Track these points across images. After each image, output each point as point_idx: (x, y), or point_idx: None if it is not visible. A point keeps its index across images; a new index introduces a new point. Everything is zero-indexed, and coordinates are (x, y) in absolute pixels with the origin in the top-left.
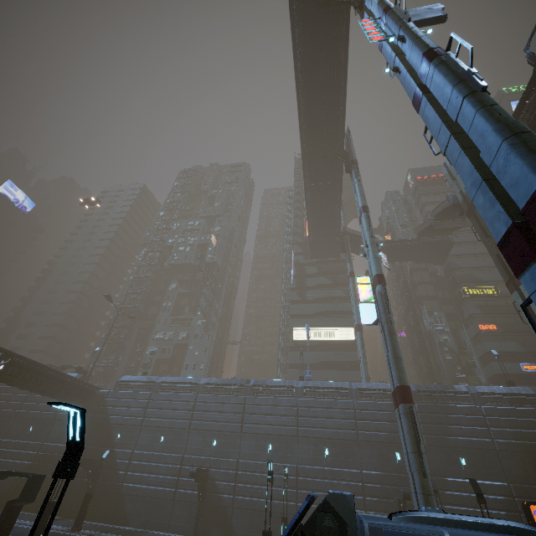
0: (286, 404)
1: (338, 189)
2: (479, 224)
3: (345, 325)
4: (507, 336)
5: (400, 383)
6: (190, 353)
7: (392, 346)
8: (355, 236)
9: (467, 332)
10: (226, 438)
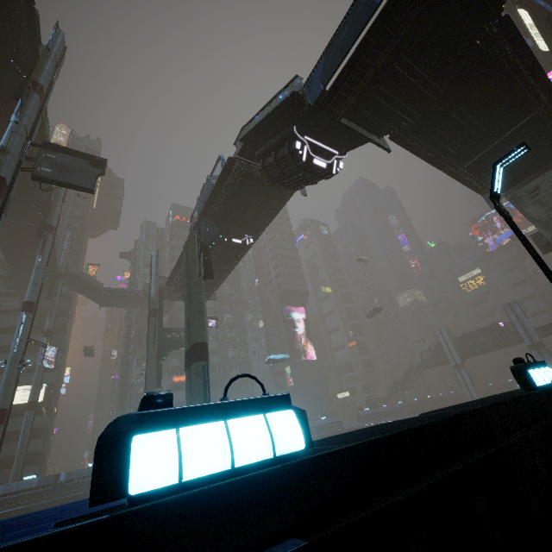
0: None
1: None
2: (148, 335)
3: None
4: None
5: None
6: None
7: None
8: (77, 277)
9: (167, 380)
10: None
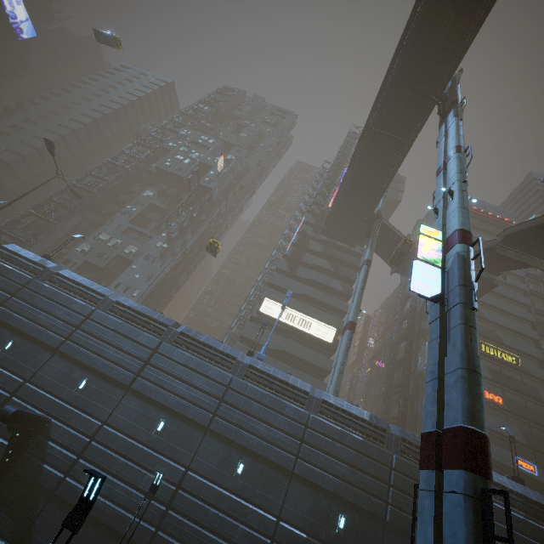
0: (214, 377)
1: (402, 153)
2: None
3: (328, 322)
4: (511, 417)
5: (472, 425)
6: (129, 273)
7: (467, 346)
8: (386, 228)
9: None
10: (103, 385)
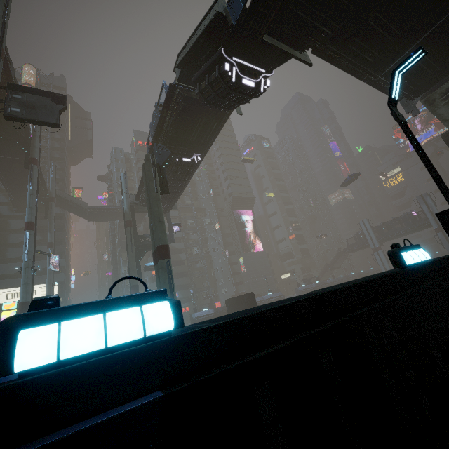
0: None
1: None
2: (126, 241)
3: None
4: None
5: None
6: None
7: None
8: (65, 199)
9: (148, 274)
10: None
